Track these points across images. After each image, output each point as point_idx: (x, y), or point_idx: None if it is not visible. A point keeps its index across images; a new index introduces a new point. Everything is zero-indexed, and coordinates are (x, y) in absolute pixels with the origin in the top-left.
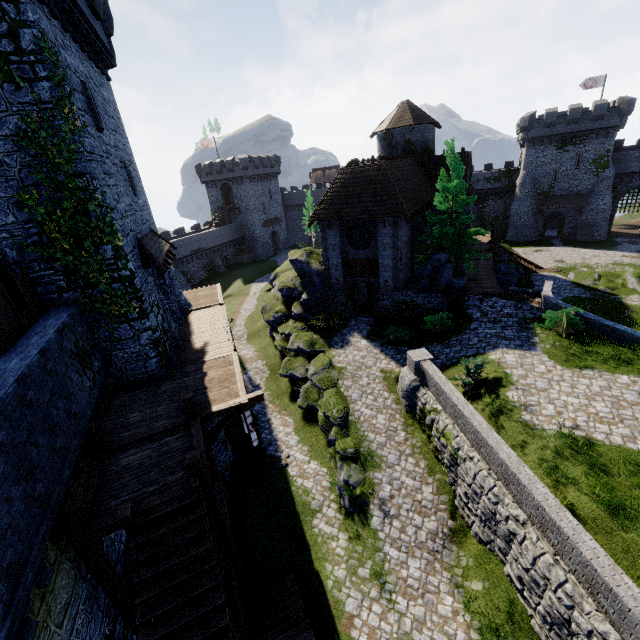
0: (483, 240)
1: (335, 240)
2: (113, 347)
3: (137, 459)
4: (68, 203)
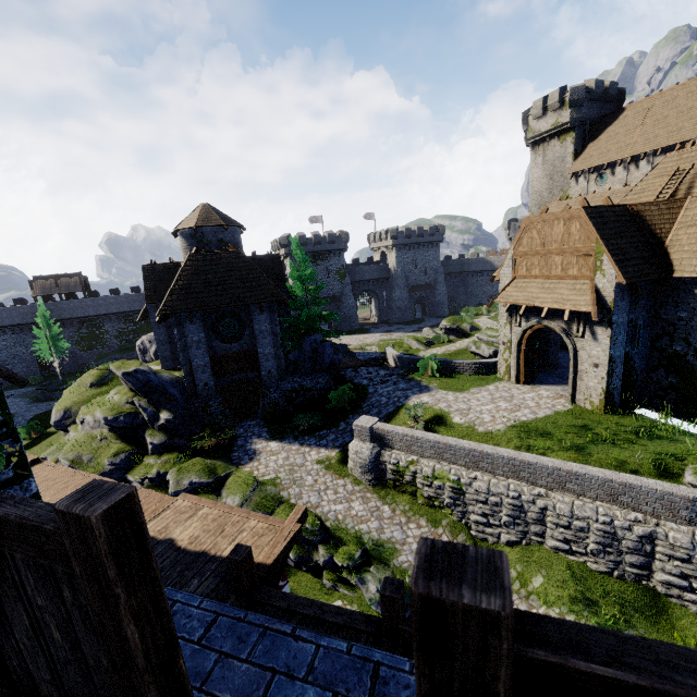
0: None
1: (199, 335)
2: None
3: None
4: None
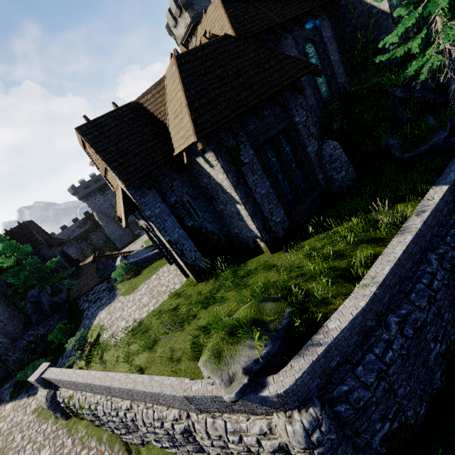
0: (91, 259)
1: None
2: None
3: None
4: None
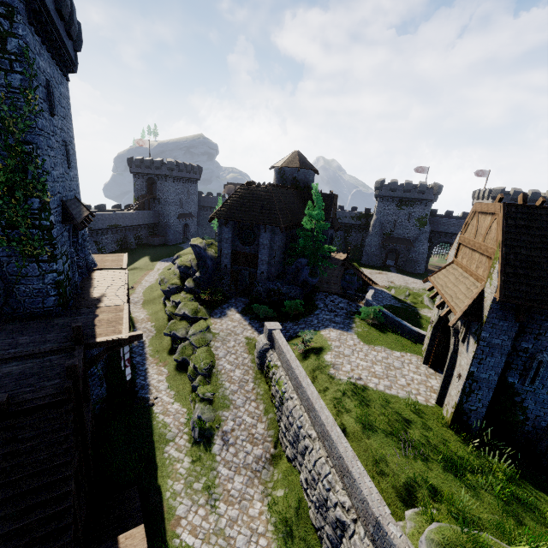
0: (341, 258)
1: (228, 235)
2: (18, 281)
3: (19, 369)
4: (11, 161)
